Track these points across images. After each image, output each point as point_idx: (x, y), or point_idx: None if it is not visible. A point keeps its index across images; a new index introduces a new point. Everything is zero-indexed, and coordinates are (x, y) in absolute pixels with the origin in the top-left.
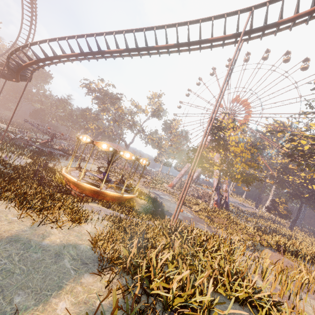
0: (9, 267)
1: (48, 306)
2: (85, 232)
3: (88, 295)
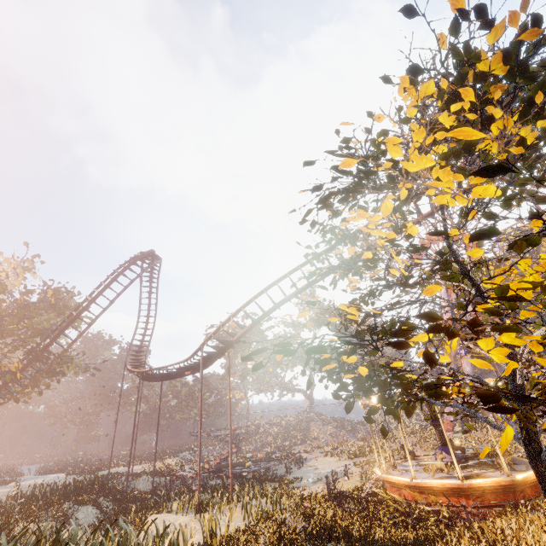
0: None
1: None
2: None
3: None
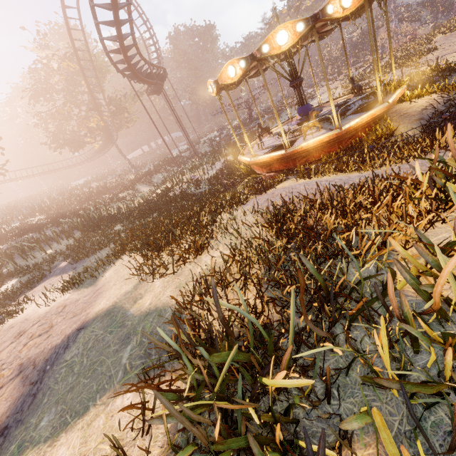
0: (75, 361)
1: (50, 450)
2: (197, 271)
3: (100, 445)
